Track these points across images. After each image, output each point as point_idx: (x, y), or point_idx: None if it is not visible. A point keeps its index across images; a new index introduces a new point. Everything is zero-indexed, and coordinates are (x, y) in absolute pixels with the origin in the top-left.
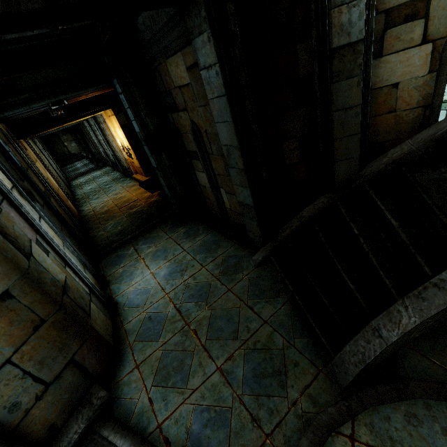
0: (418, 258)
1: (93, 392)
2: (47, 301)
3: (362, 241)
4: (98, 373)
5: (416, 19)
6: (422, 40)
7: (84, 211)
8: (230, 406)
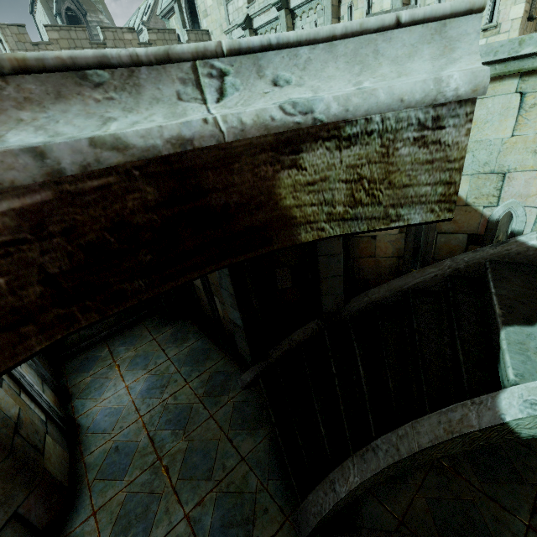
0: (370, 416)
1: None
2: None
3: (336, 382)
4: (44, 525)
5: None
6: None
7: None
8: None
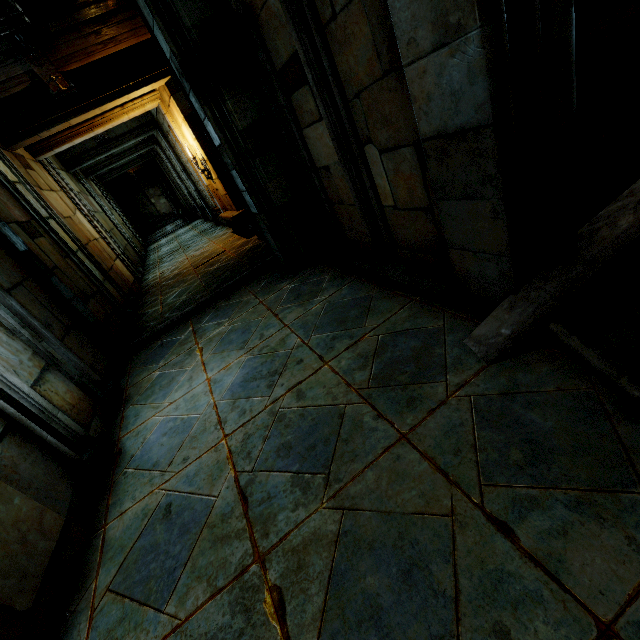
0: None
1: None
2: None
3: None
4: None
5: None
6: None
7: (147, 280)
8: None
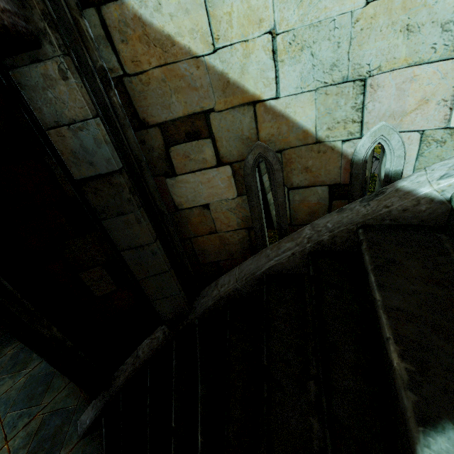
0: None
1: None
2: None
3: (172, 450)
4: None
5: (201, 138)
6: (217, 162)
7: None
8: None
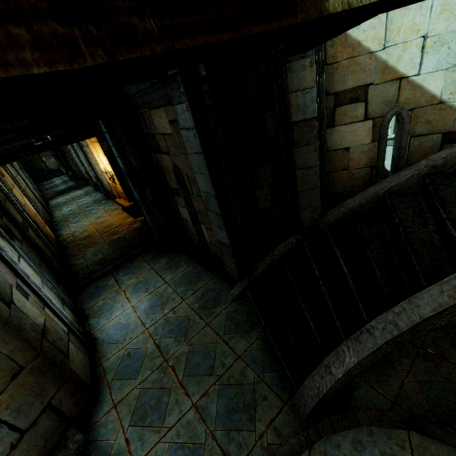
0: (359, 305)
1: (69, 436)
2: (26, 348)
3: (321, 283)
4: (74, 415)
5: (358, 101)
6: (364, 117)
7: (62, 236)
8: (203, 443)
